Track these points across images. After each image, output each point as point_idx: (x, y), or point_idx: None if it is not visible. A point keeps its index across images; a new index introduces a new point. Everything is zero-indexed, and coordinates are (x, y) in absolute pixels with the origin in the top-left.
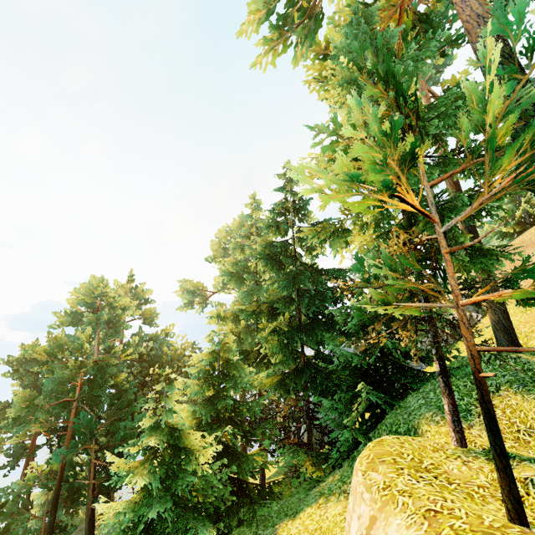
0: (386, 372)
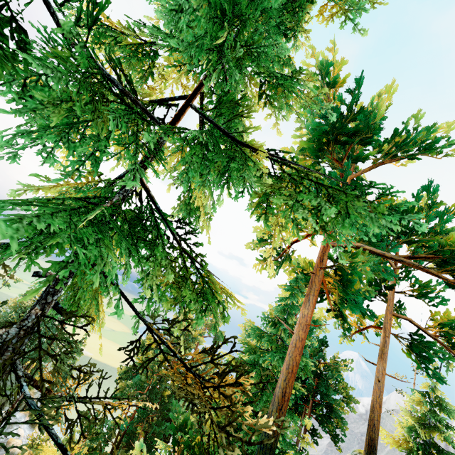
0: None
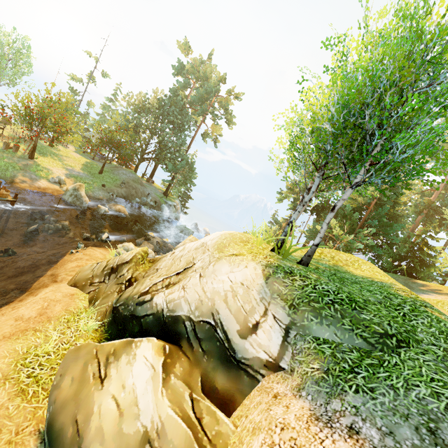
0: None
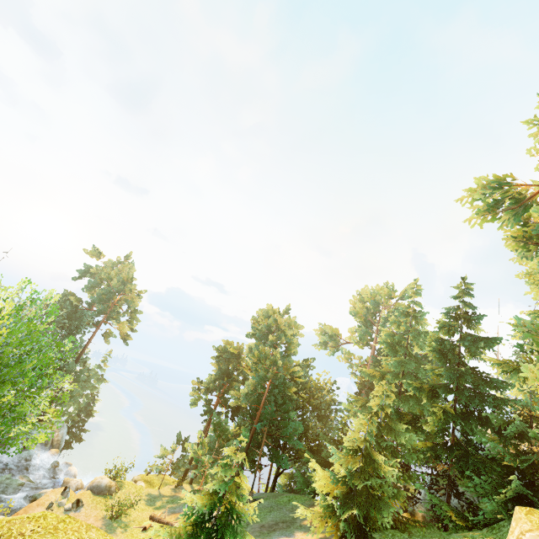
0: (533, 481)
